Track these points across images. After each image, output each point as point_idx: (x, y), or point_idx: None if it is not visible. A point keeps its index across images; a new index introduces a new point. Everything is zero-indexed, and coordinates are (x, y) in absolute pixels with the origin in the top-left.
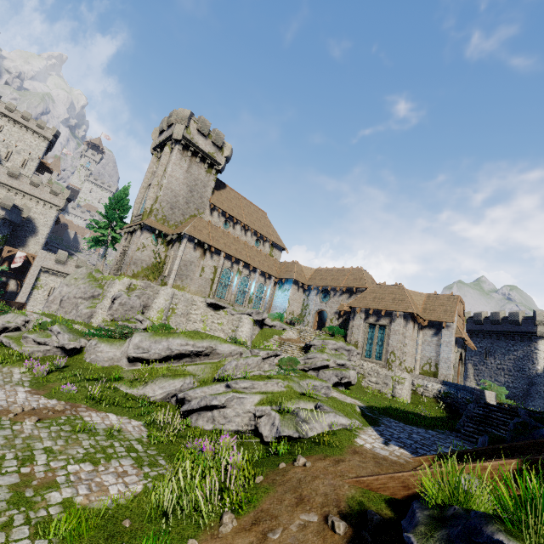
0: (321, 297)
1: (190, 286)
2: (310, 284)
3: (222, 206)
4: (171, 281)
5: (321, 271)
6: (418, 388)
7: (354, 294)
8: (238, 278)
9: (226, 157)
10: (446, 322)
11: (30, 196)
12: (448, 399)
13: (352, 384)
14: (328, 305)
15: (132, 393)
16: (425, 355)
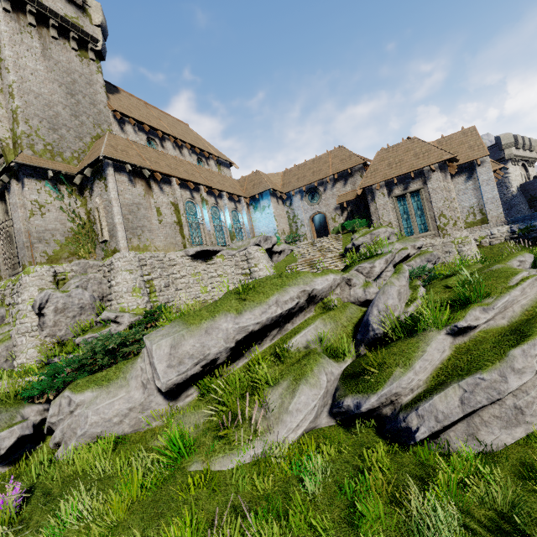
0: (308, 199)
1: (154, 242)
2: (288, 190)
3: (132, 115)
4: (123, 243)
5: (292, 171)
6: (483, 241)
7: (350, 177)
8: (207, 210)
9: (100, 26)
10: (480, 158)
11: None
12: (532, 234)
13: None
14: (322, 205)
15: (244, 460)
16: (464, 206)
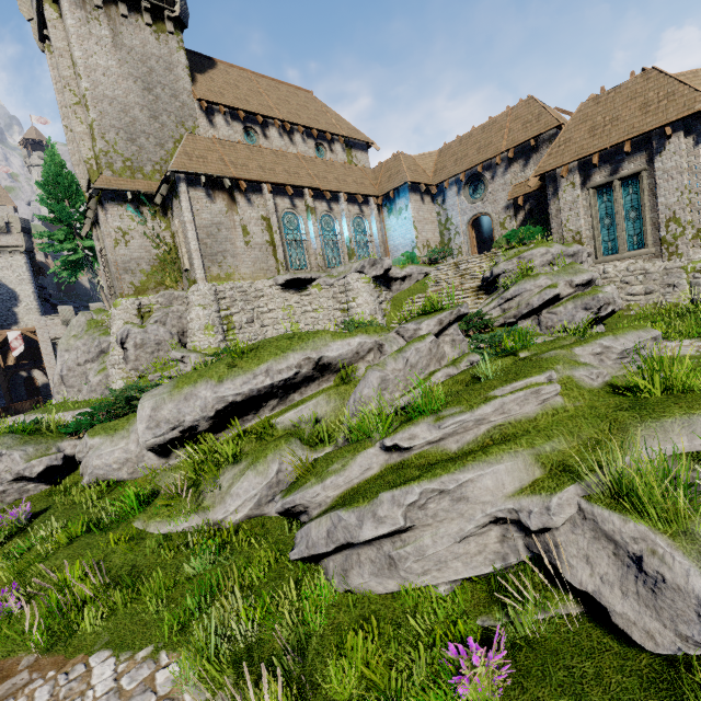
0: (468, 193)
1: (239, 269)
2: (440, 180)
3: (223, 100)
4: (199, 274)
5: (451, 148)
6: None
7: (535, 153)
8: (313, 222)
9: None
10: None
11: None
12: None
13: (614, 313)
14: (487, 201)
15: (177, 529)
16: None
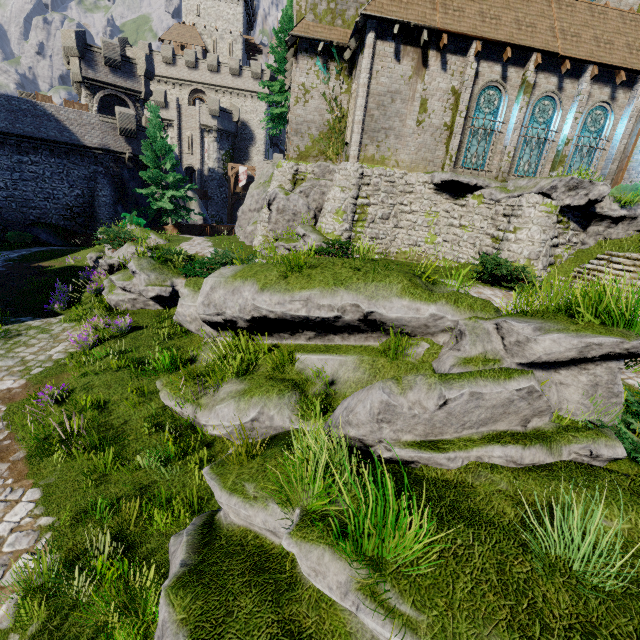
0: None
1: (398, 154)
2: None
3: None
4: (353, 150)
5: None
6: None
7: None
8: (521, 106)
9: None
10: None
11: (235, 92)
12: None
13: None
14: None
15: (175, 408)
16: None
